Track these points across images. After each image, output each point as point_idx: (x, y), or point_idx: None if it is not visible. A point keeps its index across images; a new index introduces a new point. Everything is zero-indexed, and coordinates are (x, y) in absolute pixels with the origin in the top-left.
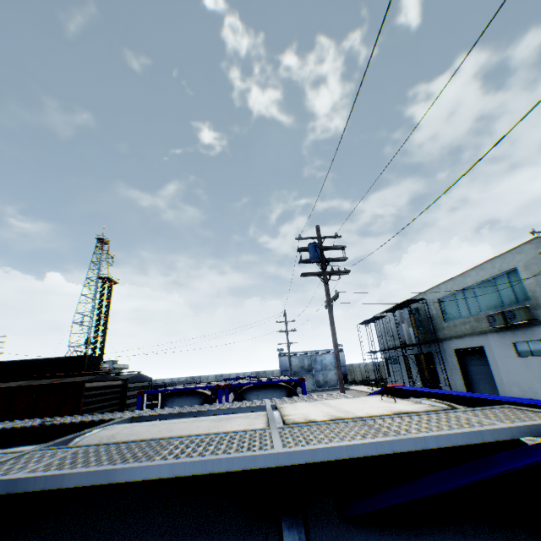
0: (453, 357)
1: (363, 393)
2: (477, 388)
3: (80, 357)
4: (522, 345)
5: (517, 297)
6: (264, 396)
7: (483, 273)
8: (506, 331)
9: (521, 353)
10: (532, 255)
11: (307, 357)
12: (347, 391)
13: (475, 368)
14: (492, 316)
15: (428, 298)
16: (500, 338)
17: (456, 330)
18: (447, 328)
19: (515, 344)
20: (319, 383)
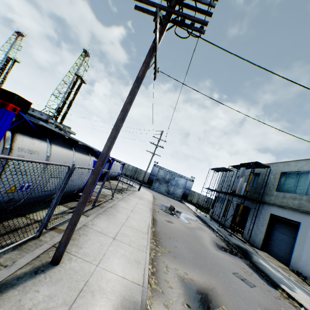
0: (266, 219)
1: (189, 209)
2: (271, 249)
3: (13, 94)
4: None
5: None
6: None
7: None
8: None
9: None
10: None
11: (170, 174)
12: (180, 203)
13: (280, 235)
14: None
15: (272, 169)
16: None
17: (283, 201)
18: (275, 196)
19: None
20: (169, 192)
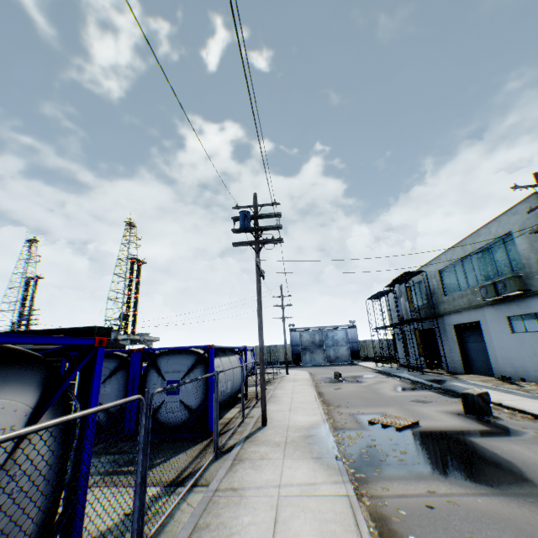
0: (452, 334)
1: (365, 369)
2: (474, 366)
3: (91, 328)
4: (517, 319)
5: (513, 265)
6: (173, 360)
7: (479, 240)
8: (501, 304)
9: (516, 329)
10: (527, 216)
11: (318, 332)
12: (352, 367)
13: (473, 344)
14: (484, 287)
15: (430, 271)
16: (495, 312)
17: (455, 304)
18: (446, 302)
19: (509, 318)
20: (330, 358)
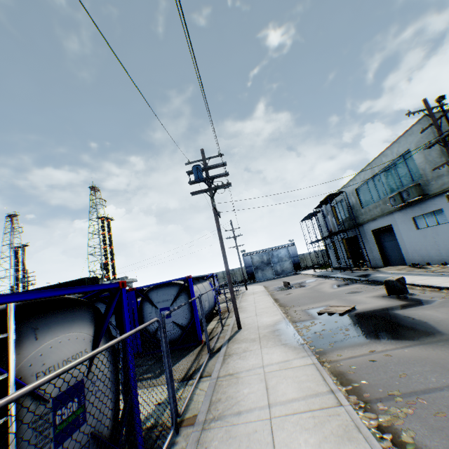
0: (371, 237)
1: (307, 276)
2: (391, 260)
3: (81, 280)
4: (420, 218)
5: (413, 176)
6: (161, 292)
7: (385, 159)
8: (407, 208)
9: (420, 226)
10: (420, 135)
11: (265, 253)
12: (296, 276)
13: (388, 243)
14: (392, 197)
15: (348, 190)
16: (403, 215)
17: (371, 214)
18: (364, 213)
19: (414, 218)
20: (278, 272)
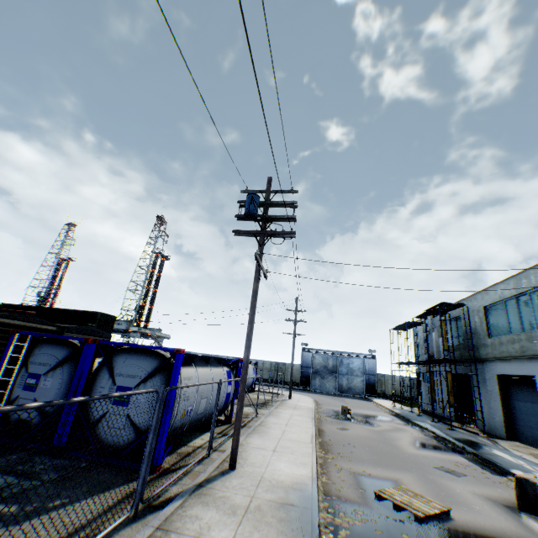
0: (494, 385)
1: (380, 407)
2: (520, 432)
3: (94, 313)
4: None
5: None
6: (132, 361)
7: None
8: None
9: None
10: None
11: (332, 357)
12: (365, 402)
13: (521, 404)
14: None
15: (472, 305)
16: None
17: (501, 350)
18: (490, 345)
19: None
20: (342, 387)
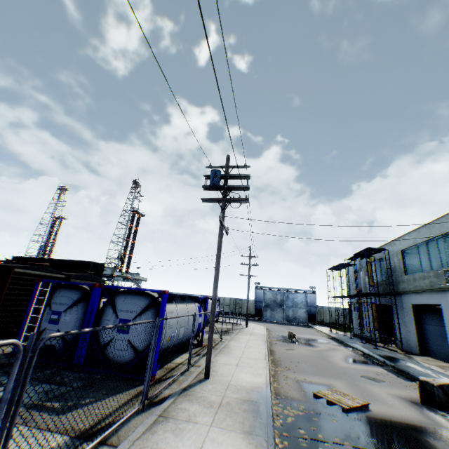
0: (410, 313)
1: (319, 333)
2: (430, 349)
3: (88, 262)
4: None
5: None
6: (129, 300)
7: (448, 224)
8: None
9: None
10: None
11: (280, 293)
12: (307, 329)
13: (431, 327)
14: None
15: (392, 249)
16: None
17: (415, 285)
18: (406, 281)
19: None
20: (289, 318)
